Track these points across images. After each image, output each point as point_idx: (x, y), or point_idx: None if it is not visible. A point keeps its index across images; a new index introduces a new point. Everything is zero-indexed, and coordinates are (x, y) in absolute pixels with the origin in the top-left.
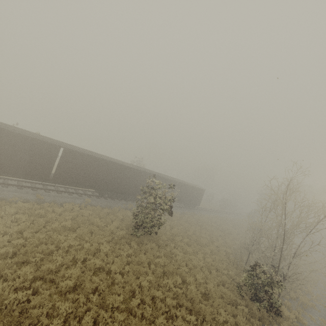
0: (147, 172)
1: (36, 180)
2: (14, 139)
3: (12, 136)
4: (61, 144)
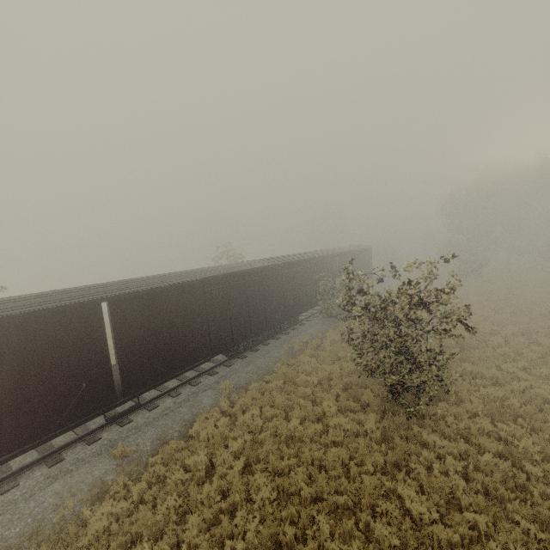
0: (289, 263)
1: (86, 419)
2: None
3: None
4: (96, 294)
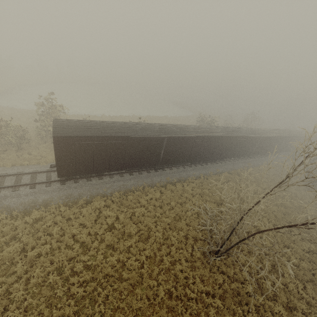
0: (292, 136)
1: (248, 156)
2: (247, 139)
3: (247, 138)
4: (261, 134)
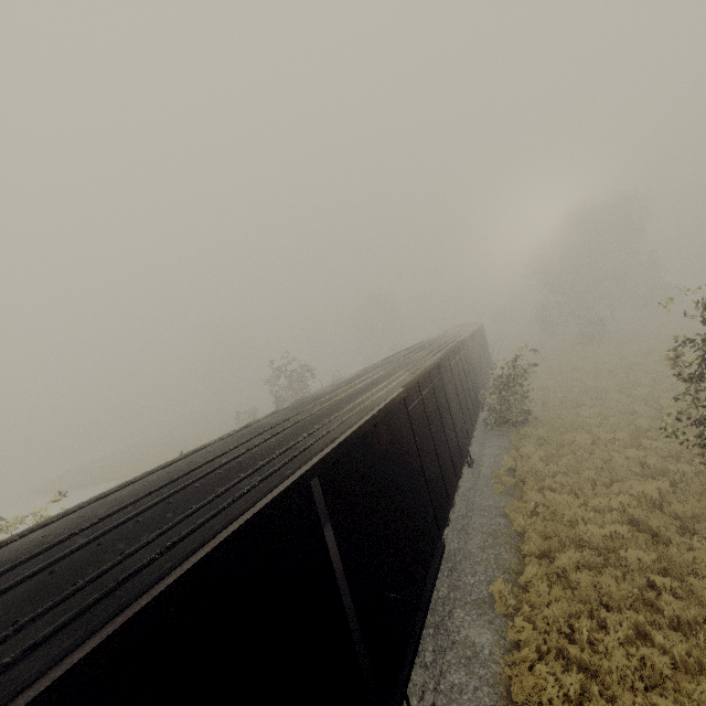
0: (451, 350)
1: None
2: None
3: None
4: (288, 458)
